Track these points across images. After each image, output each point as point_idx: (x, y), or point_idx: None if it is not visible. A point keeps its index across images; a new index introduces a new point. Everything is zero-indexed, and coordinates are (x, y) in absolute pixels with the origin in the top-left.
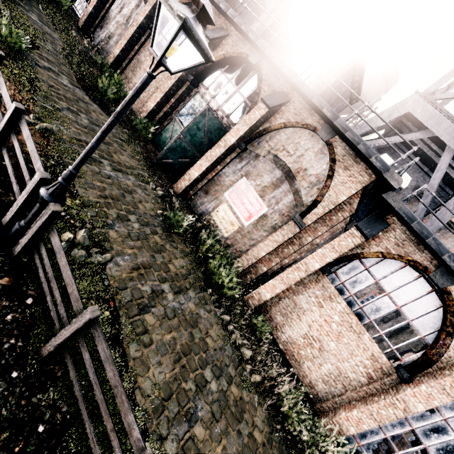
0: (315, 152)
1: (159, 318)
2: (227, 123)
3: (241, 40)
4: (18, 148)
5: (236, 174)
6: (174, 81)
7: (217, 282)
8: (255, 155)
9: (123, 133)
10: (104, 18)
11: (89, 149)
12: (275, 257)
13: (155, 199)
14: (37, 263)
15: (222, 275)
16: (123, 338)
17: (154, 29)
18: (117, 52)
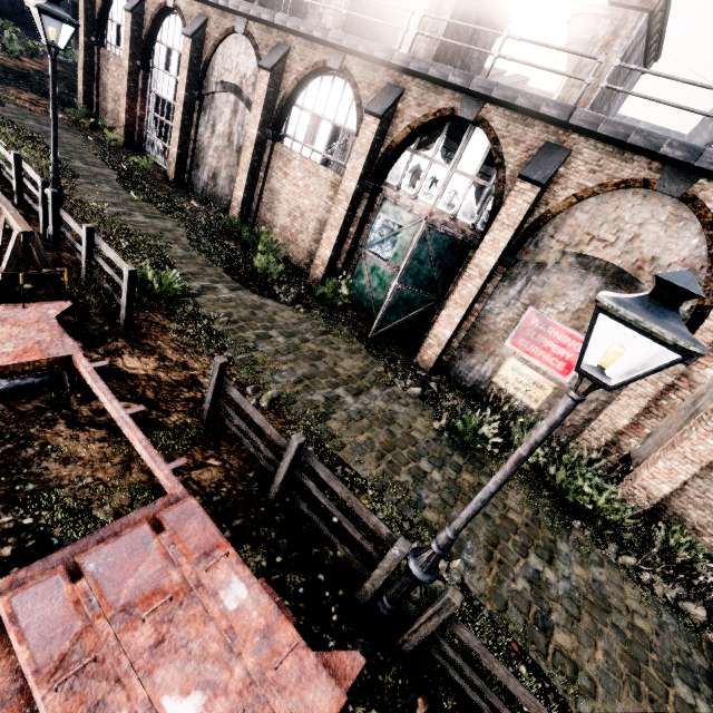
0: (662, 222)
1: (569, 628)
2: (457, 228)
3: (430, 90)
4: (318, 492)
5: (512, 306)
6: (348, 203)
7: (576, 501)
8: (537, 265)
9: (317, 319)
10: (195, 151)
11: (479, 509)
12: (646, 418)
13: (417, 405)
14: (442, 662)
15: (585, 492)
16: (565, 702)
17: (586, 346)
18: (240, 196)
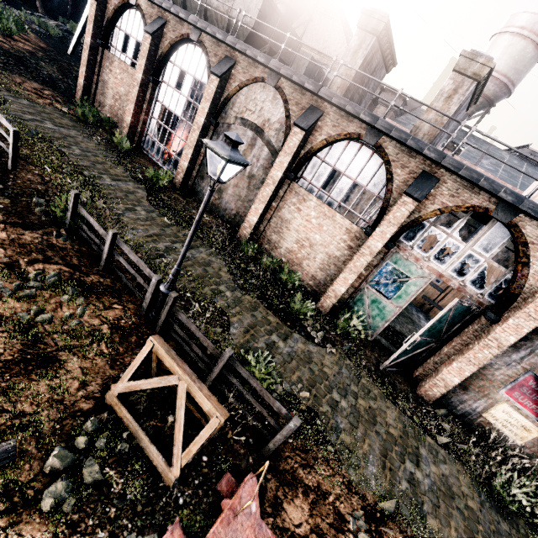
0: None
1: None
2: (465, 293)
3: (466, 188)
4: None
5: (513, 366)
6: (371, 258)
7: None
8: None
9: (344, 358)
10: (201, 165)
11: None
12: None
13: (448, 456)
14: None
15: None
16: None
17: None
18: (254, 220)
